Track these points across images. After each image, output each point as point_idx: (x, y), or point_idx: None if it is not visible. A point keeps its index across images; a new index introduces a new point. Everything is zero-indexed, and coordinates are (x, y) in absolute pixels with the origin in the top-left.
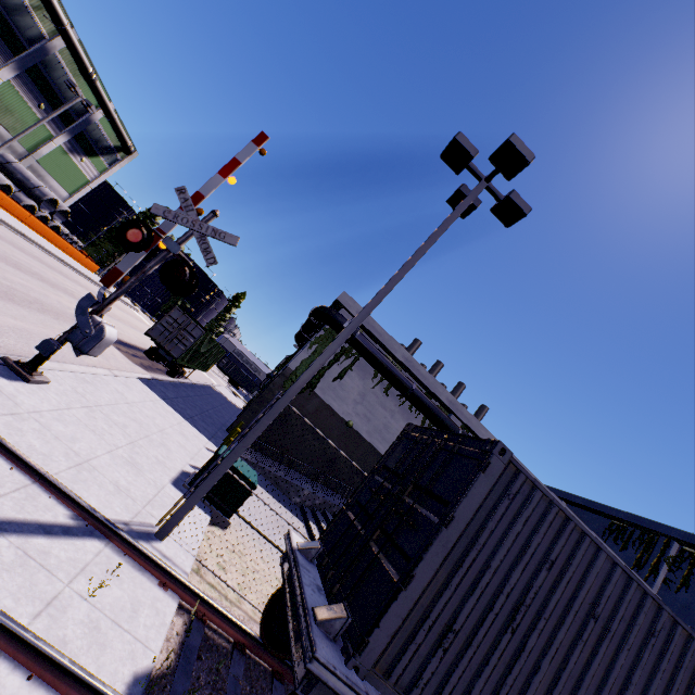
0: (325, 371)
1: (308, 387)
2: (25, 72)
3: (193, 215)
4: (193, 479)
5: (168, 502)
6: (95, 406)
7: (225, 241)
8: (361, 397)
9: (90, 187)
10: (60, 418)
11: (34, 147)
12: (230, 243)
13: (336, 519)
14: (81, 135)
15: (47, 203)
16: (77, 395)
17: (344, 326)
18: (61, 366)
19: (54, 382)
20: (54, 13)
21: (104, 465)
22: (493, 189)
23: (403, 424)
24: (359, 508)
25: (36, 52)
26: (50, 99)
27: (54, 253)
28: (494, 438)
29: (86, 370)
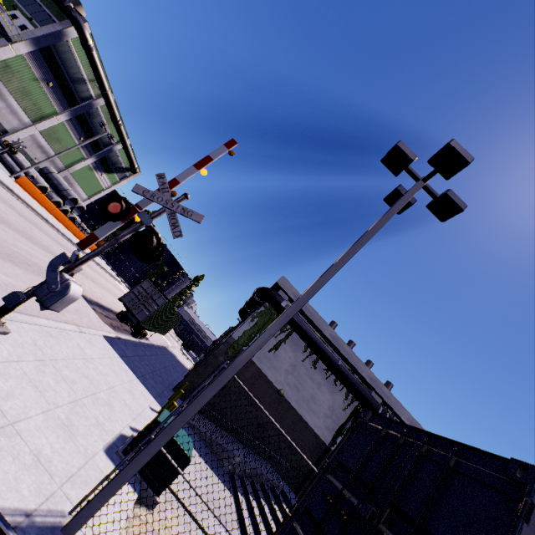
0: None
1: None
2: (75, 117)
3: (168, 196)
4: (128, 446)
5: (94, 476)
6: (49, 360)
7: (191, 218)
8: (292, 368)
9: (104, 193)
10: (3, 371)
11: (70, 164)
12: (196, 220)
13: (279, 531)
14: (105, 158)
15: (70, 201)
16: (34, 348)
17: (282, 304)
18: (30, 319)
19: (15, 333)
20: (102, 83)
21: (32, 428)
22: (430, 188)
23: (328, 396)
24: (311, 522)
25: (85, 106)
26: (88, 135)
27: (66, 235)
28: (412, 417)
29: (54, 325)
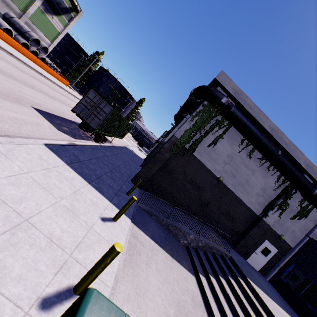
0: (202, 139)
1: (189, 150)
2: None
3: None
4: None
5: None
6: None
7: None
8: (229, 159)
9: (61, 36)
10: None
11: (24, 8)
12: None
13: None
14: None
15: (35, 43)
16: None
17: (222, 100)
18: None
19: None
20: None
21: None
22: None
23: (261, 180)
24: None
25: None
26: None
27: (35, 69)
28: None
29: None
